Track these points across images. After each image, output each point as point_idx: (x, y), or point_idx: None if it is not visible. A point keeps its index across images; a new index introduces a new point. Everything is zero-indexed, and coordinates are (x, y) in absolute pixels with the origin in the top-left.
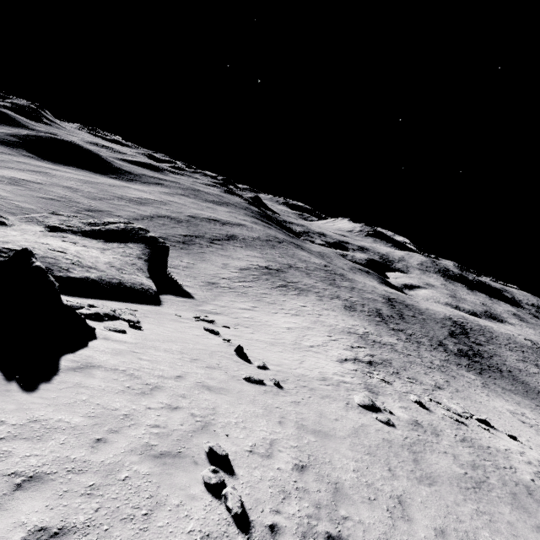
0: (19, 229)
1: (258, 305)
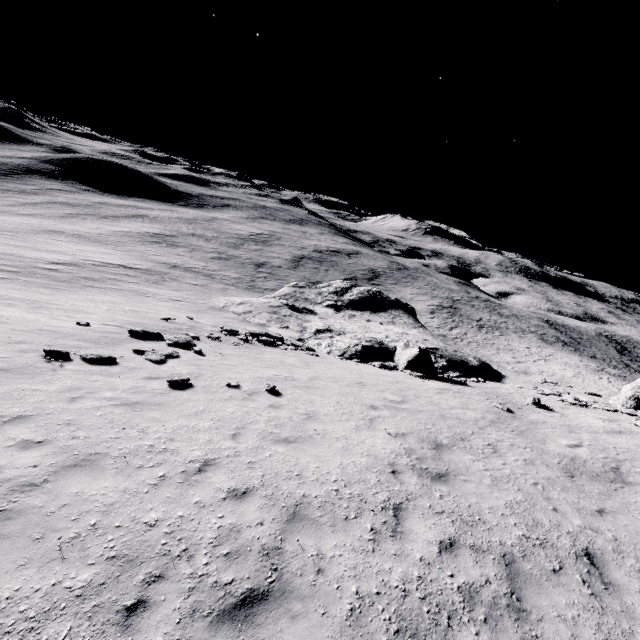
0: (324, 314)
1: (510, 354)
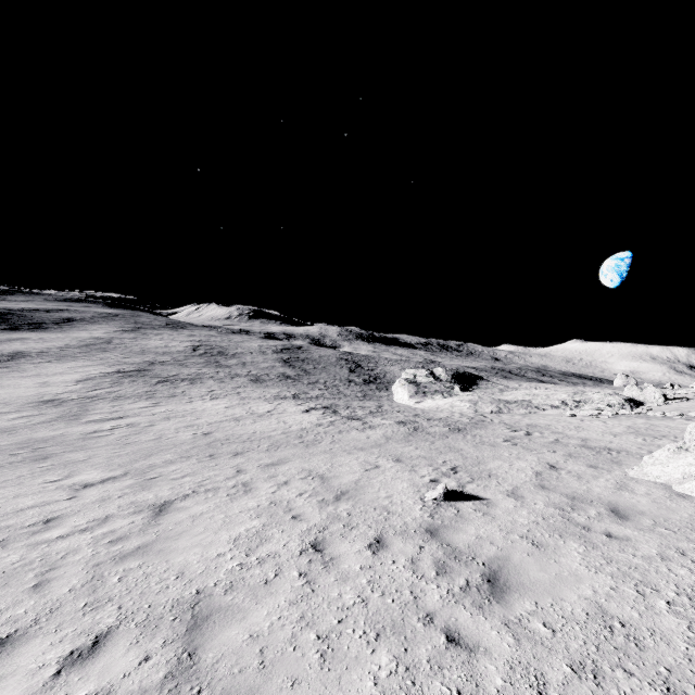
0: None
1: None
